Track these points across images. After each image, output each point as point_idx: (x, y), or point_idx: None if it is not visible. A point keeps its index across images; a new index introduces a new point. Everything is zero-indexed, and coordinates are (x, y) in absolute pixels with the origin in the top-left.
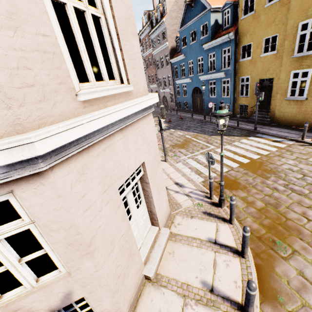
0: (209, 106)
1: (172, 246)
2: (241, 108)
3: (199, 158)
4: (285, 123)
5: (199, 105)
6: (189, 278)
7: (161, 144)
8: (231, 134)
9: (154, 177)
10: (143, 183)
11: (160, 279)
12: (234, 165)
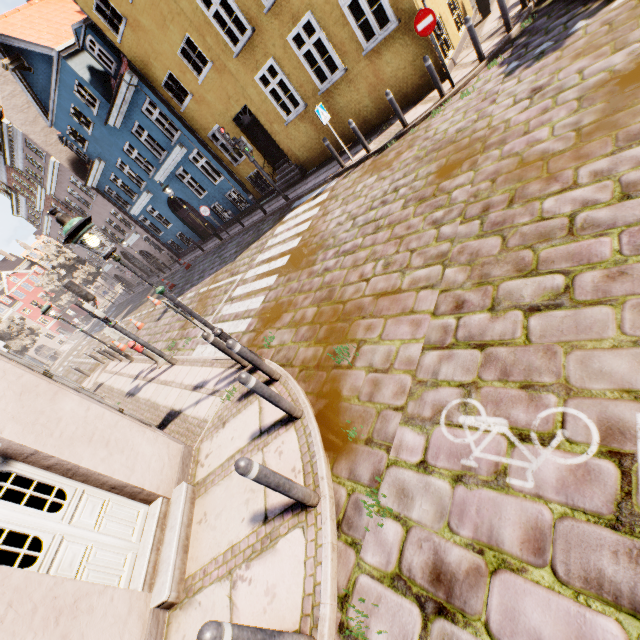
0: (205, 213)
1: (202, 505)
2: (255, 181)
3: (224, 313)
4: (319, 159)
5: (201, 224)
6: (233, 533)
7: (165, 339)
8: (262, 233)
9: (55, 429)
10: (30, 459)
11: (191, 584)
12: (272, 281)
